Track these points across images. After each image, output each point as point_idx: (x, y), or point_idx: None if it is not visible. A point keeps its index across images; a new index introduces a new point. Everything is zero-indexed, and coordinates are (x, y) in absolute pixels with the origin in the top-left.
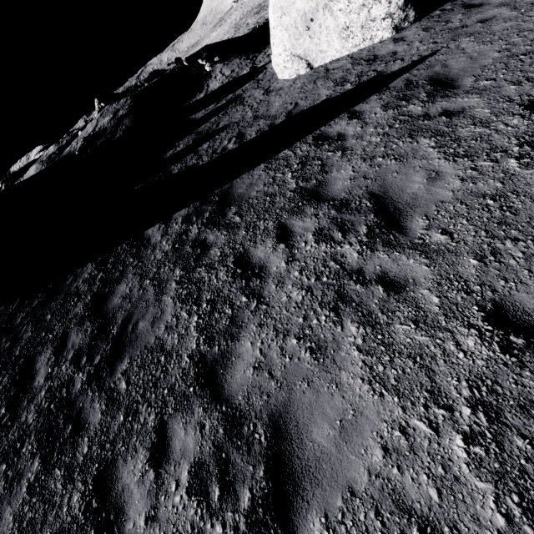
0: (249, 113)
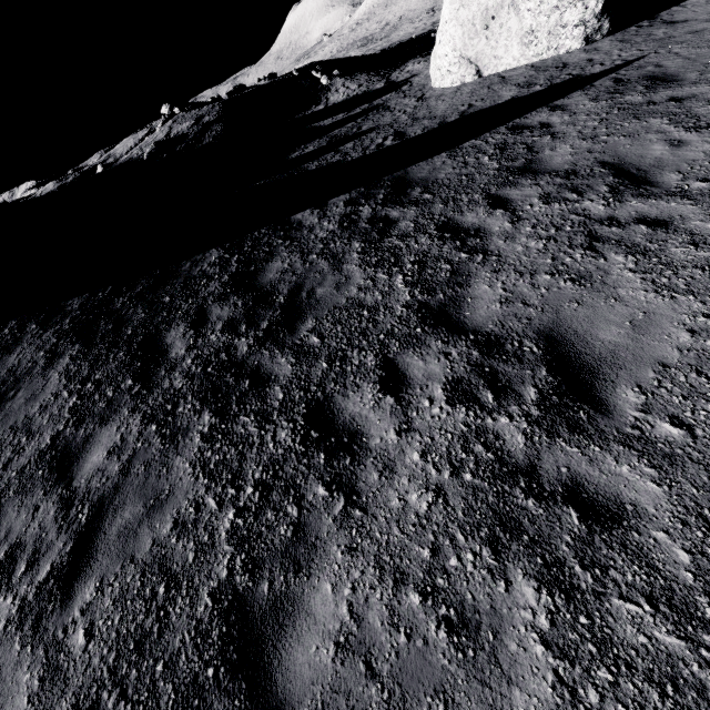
0: (404, 116)
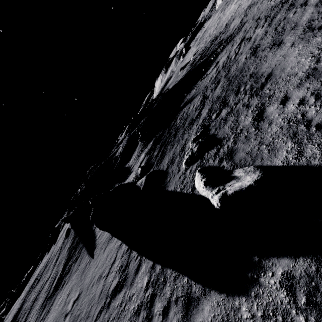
0: None
